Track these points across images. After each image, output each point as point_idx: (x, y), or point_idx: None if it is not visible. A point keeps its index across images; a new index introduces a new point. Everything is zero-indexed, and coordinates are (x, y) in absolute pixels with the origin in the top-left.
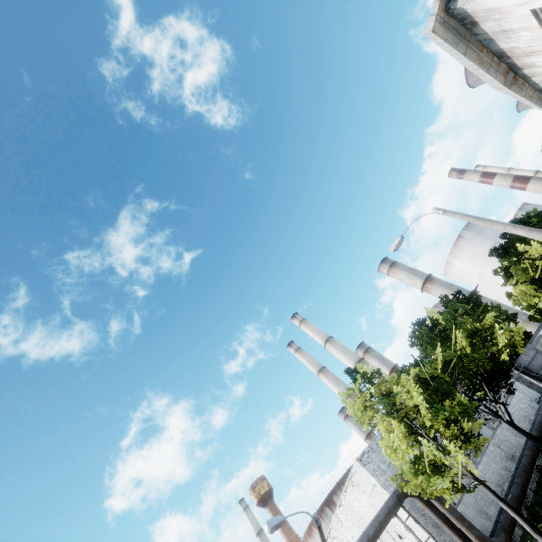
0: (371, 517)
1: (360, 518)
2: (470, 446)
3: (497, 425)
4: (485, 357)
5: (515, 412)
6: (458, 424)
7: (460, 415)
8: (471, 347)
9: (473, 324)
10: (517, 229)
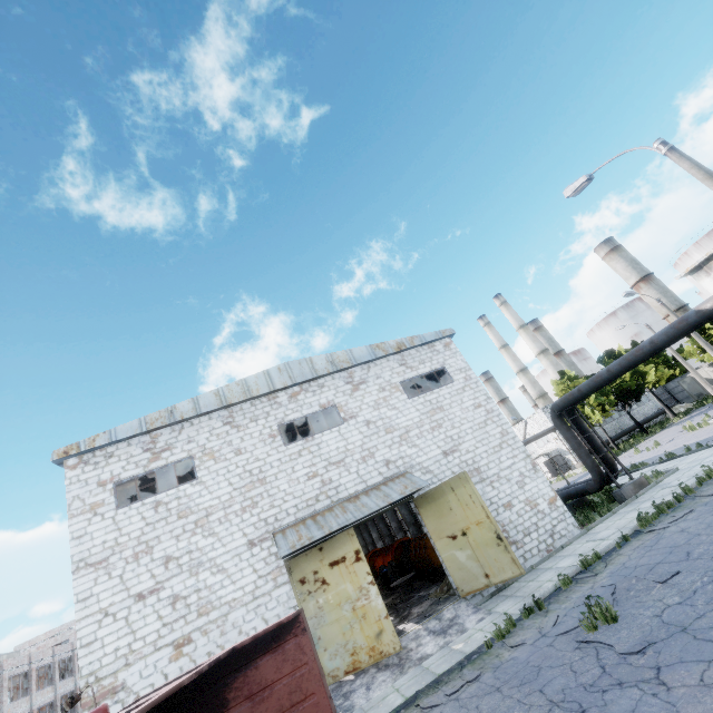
0: (535, 433)
1: (527, 433)
2: (604, 415)
3: (624, 414)
4: (634, 385)
5: (639, 412)
6: (604, 406)
7: (606, 404)
8: (631, 377)
9: (638, 368)
10: (670, 350)
